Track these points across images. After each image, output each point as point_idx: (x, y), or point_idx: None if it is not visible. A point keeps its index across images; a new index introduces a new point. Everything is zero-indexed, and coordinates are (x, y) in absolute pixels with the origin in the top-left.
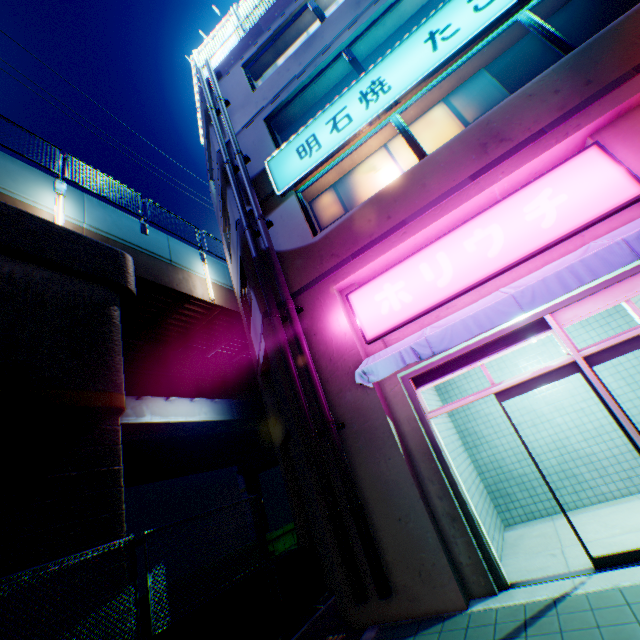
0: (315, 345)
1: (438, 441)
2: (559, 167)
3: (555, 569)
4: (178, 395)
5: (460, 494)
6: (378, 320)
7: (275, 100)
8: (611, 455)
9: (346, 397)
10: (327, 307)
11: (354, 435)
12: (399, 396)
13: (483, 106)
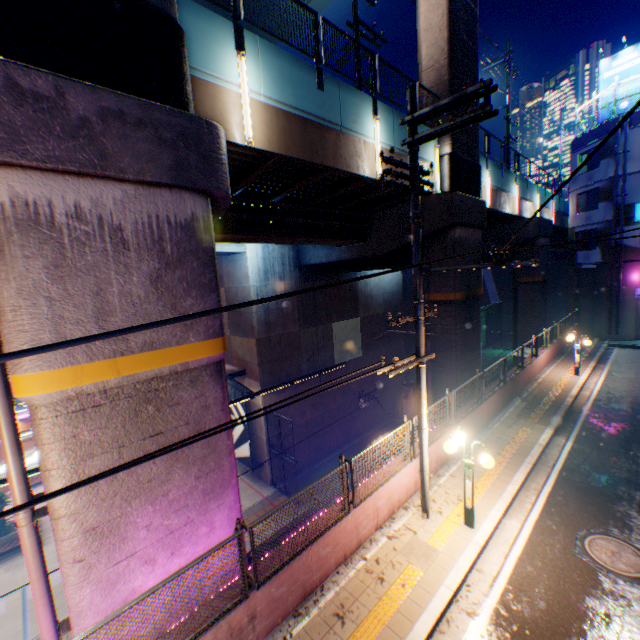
0: (620, 280)
1: None
2: None
3: None
4: None
5: None
6: None
7: None
8: None
9: (624, 296)
10: (631, 271)
11: (622, 305)
12: None
13: None
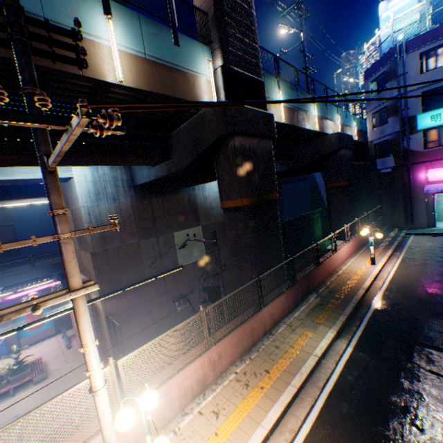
0: (411, 179)
1: (434, 204)
2: None
3: None
4: None
5: (434, 214)
6: (433, 178)
7: (429, 86)
8: None
9: (416, 192)
10: (419, 171)
11: (414, 200)
12: (429, 195)
13: None
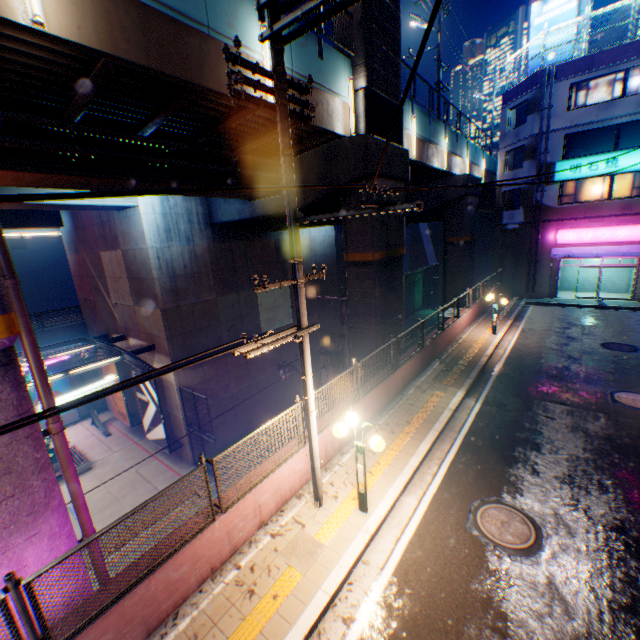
0: (539, 240)
1: (558, 271)
2: (633, 225)
3: (566, 297)
4: None
5: (556, 282)
6: (562, 241)
7: (574, 128)
8: (595, 284)
9: (542, 256)
10: (549, 231)
11: (539, 265)
12: (555, 260)
13: (639, 186)
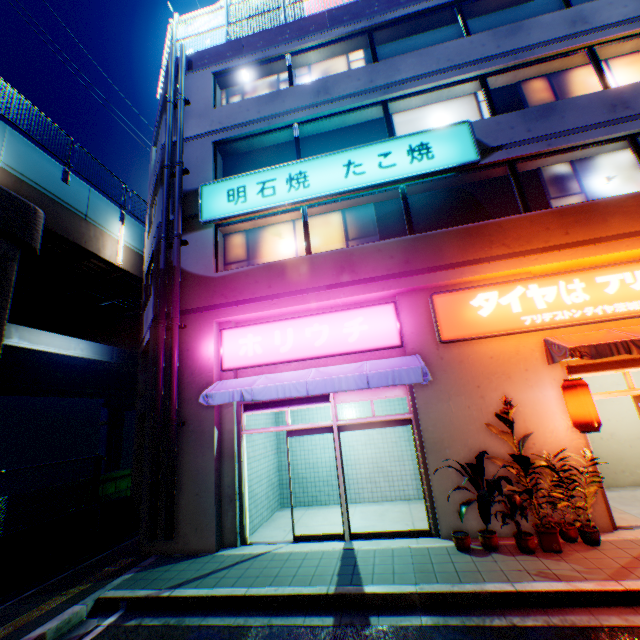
0: (186, 358)
1: (243, 450)
2: (373, 307)
3: (278, 538)
4: (57, 332)
5: (242, 486)
6: (236, 358)
7: (229, 130)
8: (356, 477)
9: (194, 404)
10: (205, 333)
11: (189, 432)
12: (230, 414)
13: (363, 232)
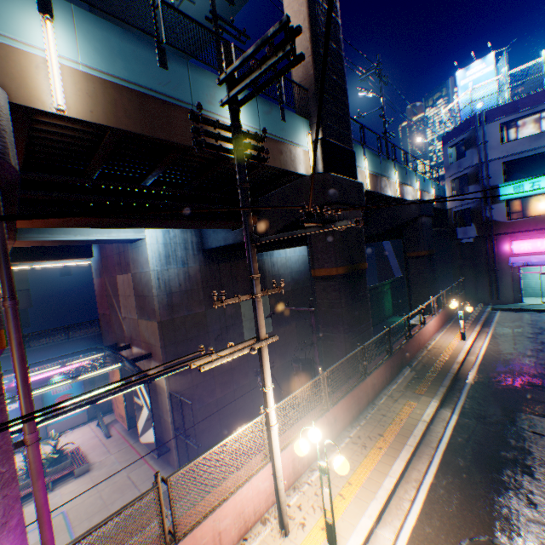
0: (495, 250)
1: (520, 278)
2: None
3: (533, 303)
4: None
5: (520, 288)
6: (518, 250)
7: (510, 156)
8: None
9: (500, 265)
10: (503, 242)
11: (499, 273)
12: (514, 268)
13: None
